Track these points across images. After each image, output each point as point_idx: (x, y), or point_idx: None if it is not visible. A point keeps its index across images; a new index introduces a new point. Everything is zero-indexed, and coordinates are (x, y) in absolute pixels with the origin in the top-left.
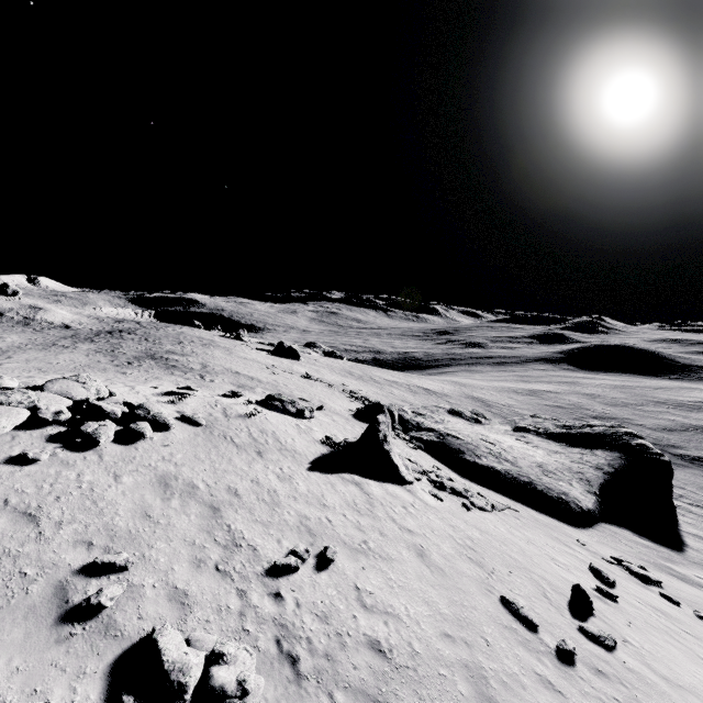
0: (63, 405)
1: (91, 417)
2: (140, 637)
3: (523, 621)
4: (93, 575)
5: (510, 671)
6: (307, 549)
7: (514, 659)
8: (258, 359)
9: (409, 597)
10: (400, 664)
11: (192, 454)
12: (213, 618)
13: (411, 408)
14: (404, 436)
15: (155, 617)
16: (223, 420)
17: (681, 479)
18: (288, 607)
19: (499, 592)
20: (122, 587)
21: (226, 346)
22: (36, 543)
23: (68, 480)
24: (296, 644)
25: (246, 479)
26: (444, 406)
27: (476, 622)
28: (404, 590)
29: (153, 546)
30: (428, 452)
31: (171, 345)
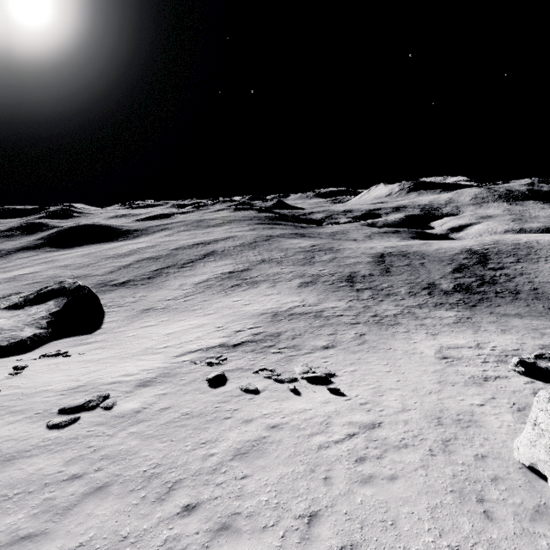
0: None
1: None
2: None
3: None
4: None
5: None
6: None
7: None
8: None
9: None
10: None
11: None
12: None
13: None
14: None
15: None
16: None
17: (113, 297)
18: None
19: None
20: None
21: None
22: None
23: None
24: None
25: None
26: None
27: None
28: None
29: None
30: None
31: None
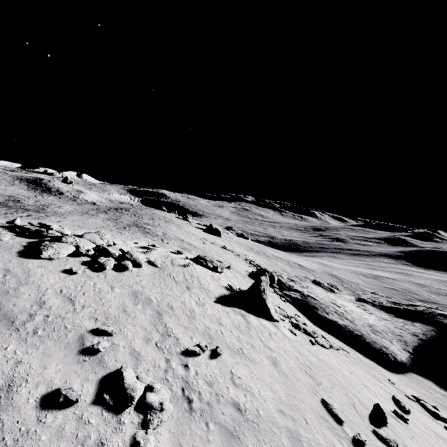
0: (90, 247)
1: (103, 255)
2: (114, 369)
3: (334, 416)
4: (96, 334)
5: (317, 441)
6: (206, 345)
7: (322, 436)
8: (196, 233)
9: (262, 384)
10: (249, 418)
11: (151, 282)
12: (151, 369)
13: (287, 275)
14: (279, 292)
15: (123, 362)
16: (170, 266)
17: None
18: (191, 373)
19: (321, 396)
20: (109, 343)
21: (178, 223)
22: (72, 313)
23: (89, 285)
24: (192, 393)
25: (178, 301)
26: (310, 278)
27: (302, 409)
28: (260, 380)
29: (126, 326)
30: (294, 305)
31: (148, 220)
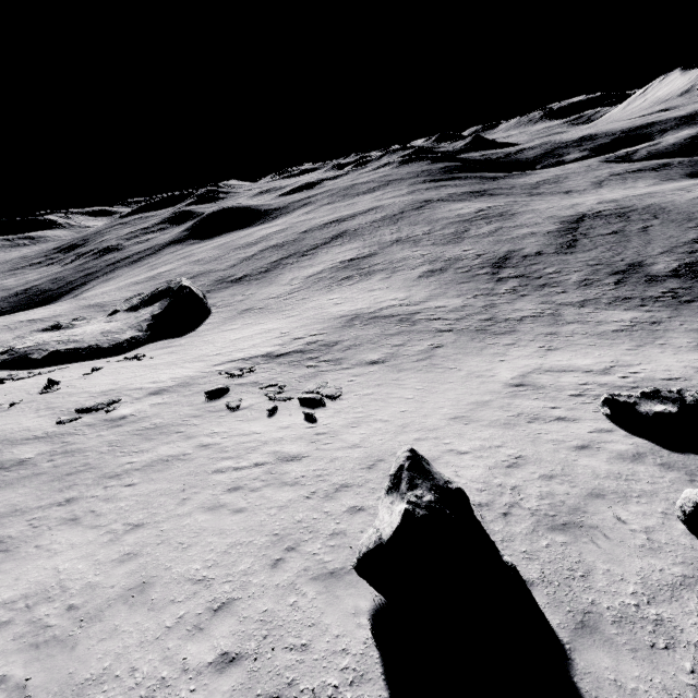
0: None
1: None
2: None
3: None
4: None
5: None
6: None
7: None
8: None
9: None
10: None
11: None
12: None
13: (0, 345)
14: None
15: None
16: None
17: (225, 295)
18: None
19: None
20: None
21: None
22: None
23: None
24: None
25: None
26: (39, 328)
27: None
28: None
29: None
30: (2, 369)
31: None
